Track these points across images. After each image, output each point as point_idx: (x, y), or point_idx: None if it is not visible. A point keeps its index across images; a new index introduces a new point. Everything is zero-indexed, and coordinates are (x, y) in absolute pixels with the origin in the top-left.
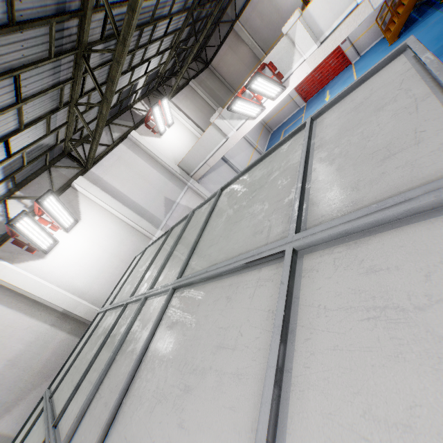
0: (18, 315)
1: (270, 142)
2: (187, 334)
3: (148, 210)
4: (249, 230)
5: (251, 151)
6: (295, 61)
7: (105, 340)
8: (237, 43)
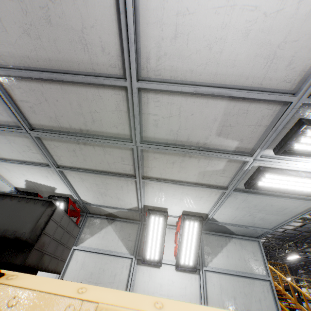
0: None
1: None
2: None
3: None
4: None
5: None
6: None
7: None
8: None
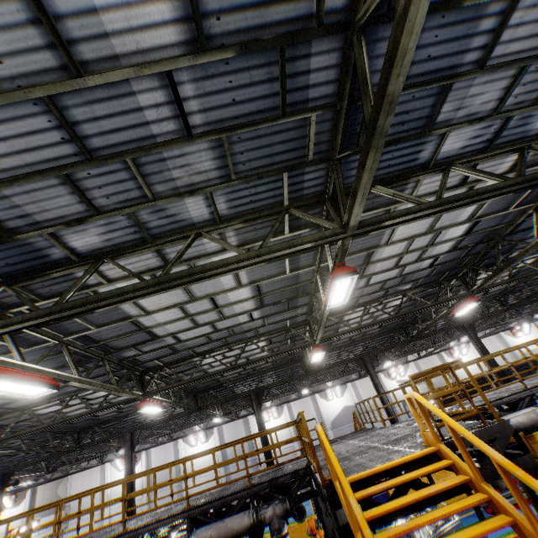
0: None
1: None
2: None
3: None
4: None
5: None
6: None
7: None
8: None
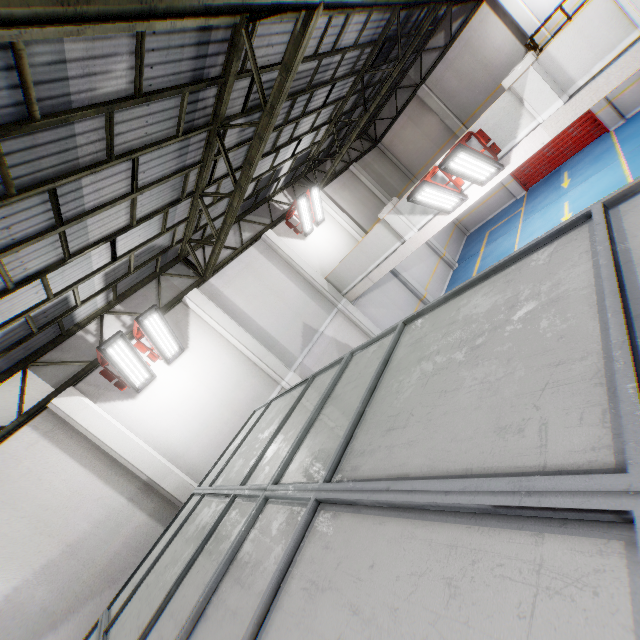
0: (90, 477)
1: (465, 248)
2: (349, 638)
3: (279, 340)
4: (483, 418)
5: (435, 261)
6: (522, 127)
7: (195, 557)
8: (421, 113)
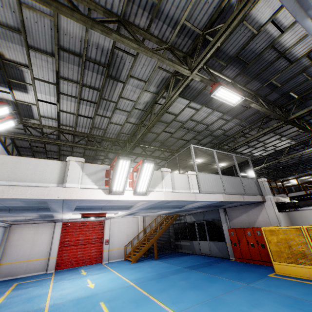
0: None
1: None
2: None
3: None
4: None
5: None
6: (158, 187)
7: None
8: None
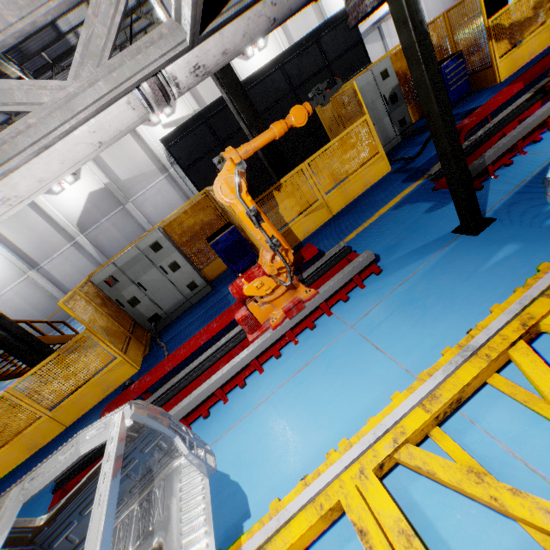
0: None
1: None
2: None
3: None
4: None
5: None
6: None
7: None
8: None
